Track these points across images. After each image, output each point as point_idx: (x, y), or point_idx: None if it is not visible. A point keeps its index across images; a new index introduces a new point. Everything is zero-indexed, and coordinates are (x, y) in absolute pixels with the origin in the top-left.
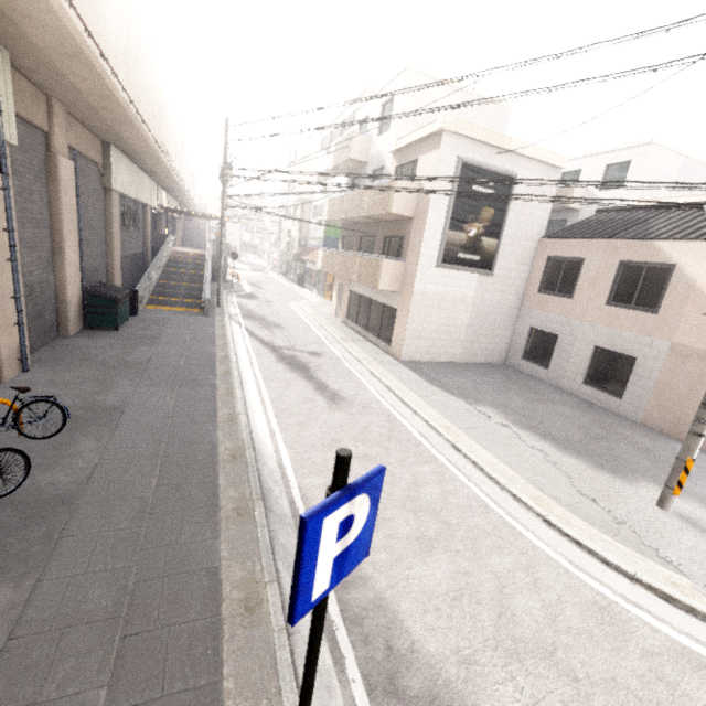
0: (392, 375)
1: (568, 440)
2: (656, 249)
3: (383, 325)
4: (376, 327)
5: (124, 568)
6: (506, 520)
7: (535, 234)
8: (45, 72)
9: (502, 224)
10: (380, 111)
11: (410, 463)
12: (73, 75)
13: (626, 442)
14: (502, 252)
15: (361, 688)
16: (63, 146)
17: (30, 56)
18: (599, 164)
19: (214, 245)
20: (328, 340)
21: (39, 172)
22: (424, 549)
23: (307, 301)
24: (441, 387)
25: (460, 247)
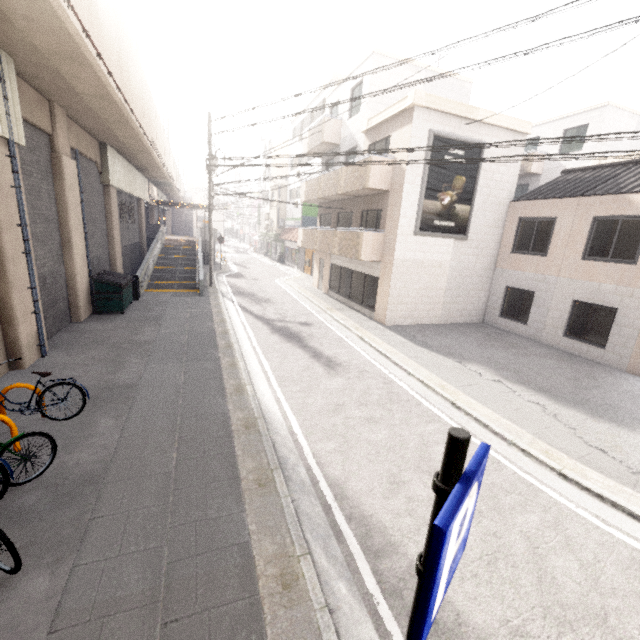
0: (380, 339)
1: (561, 392)
2: (631, 202)
3: (365, 294)
4: (359, 295)
5: (156, 548)
6: (521, 476)
7: (505, 198)
8: (47, 76)
9: (474, 191)
10: (349, 96)
11: (415, 424)
12: (72, 77)
13: (617, 391)
14: (475, 217)
15: None
16: (65, 146)
17: (32, 62)
18: (557, 130)
19: (202, 231)
20: (314, 310)
21: (45, 172)
22: None
23: (289, 277)
24: (429, 348)
25: (435, 215)
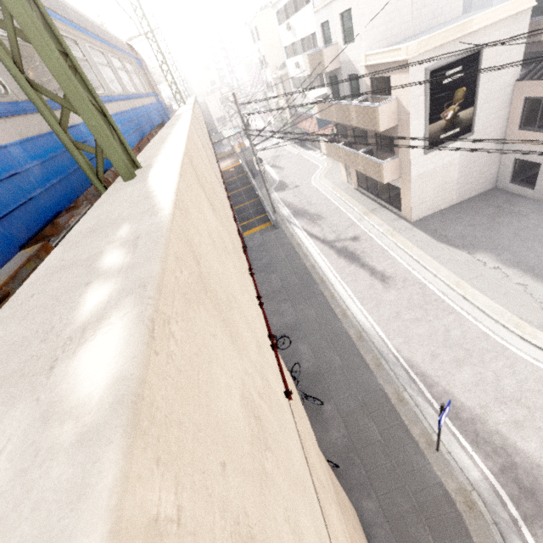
0: (410, 243)
1: None
2: None
3: (391, 196)
4: (385, 196)
5: (354, 394)
6: (499, 341)
7: (510, 79)
8: None
9: (475, 93)
10: (339, 21)
11: (441, 317)
12: None
13: None
14: (479, 112)
15: (446, 419)
16: None
17: None
18: None
19: (241, 155)
20: (355, 218)
21: None
22: (458, 366)
23: (319, 170)
24: (447, 243)
25: (441, 131)
